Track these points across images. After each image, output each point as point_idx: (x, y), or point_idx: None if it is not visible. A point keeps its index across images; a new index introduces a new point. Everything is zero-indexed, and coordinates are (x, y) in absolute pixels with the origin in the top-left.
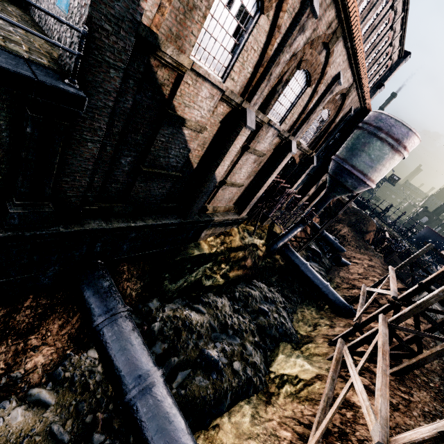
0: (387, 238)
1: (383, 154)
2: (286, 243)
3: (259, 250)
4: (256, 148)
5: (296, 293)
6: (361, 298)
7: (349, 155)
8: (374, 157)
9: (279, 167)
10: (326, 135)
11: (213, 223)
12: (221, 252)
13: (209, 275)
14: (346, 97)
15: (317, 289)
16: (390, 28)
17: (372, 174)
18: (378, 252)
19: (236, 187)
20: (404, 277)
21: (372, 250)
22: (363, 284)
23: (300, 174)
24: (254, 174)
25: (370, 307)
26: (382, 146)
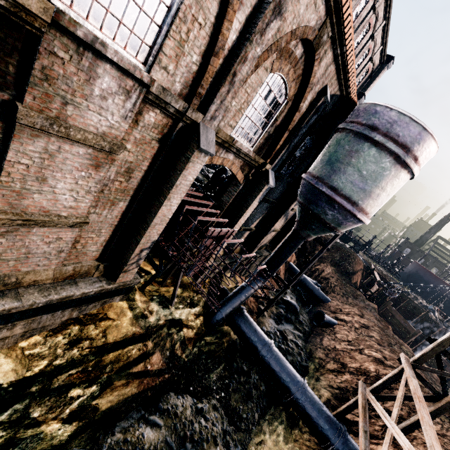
0: (378, 281)
1: (381, 169)
2: (238, 308)
3: (185, 328)
4: (70, 121)
5: (253, 398)
6: (362, 432)
7: (327, 171)
8: (367, 173)
9: (182, 183)
10: (286, 134)
11: (6, 316)
12: (70, 363)
13: (3, 444)
14: (315, 55)
15: (286, 393)
16: (372, 8)
17: (365, 202)
18: (368, 298)
19: (67, 227)
20: (404, 335)
21: (362, 299)
22: (360, 382)
23: (249, 200)
24: (124, 197)
25: (373, 418)
26: (379, 155)
